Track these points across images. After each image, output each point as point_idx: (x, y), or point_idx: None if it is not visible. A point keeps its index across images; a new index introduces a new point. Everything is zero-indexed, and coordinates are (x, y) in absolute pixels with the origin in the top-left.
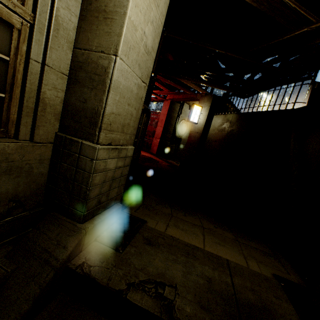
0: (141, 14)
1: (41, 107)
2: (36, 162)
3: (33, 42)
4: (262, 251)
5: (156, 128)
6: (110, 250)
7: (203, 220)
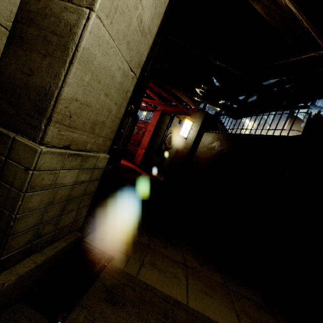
0: None
1: None
2: None
3: None
4: (255, 303)
5: (142, 137)
6: (42, 320)
7: (187, 255)
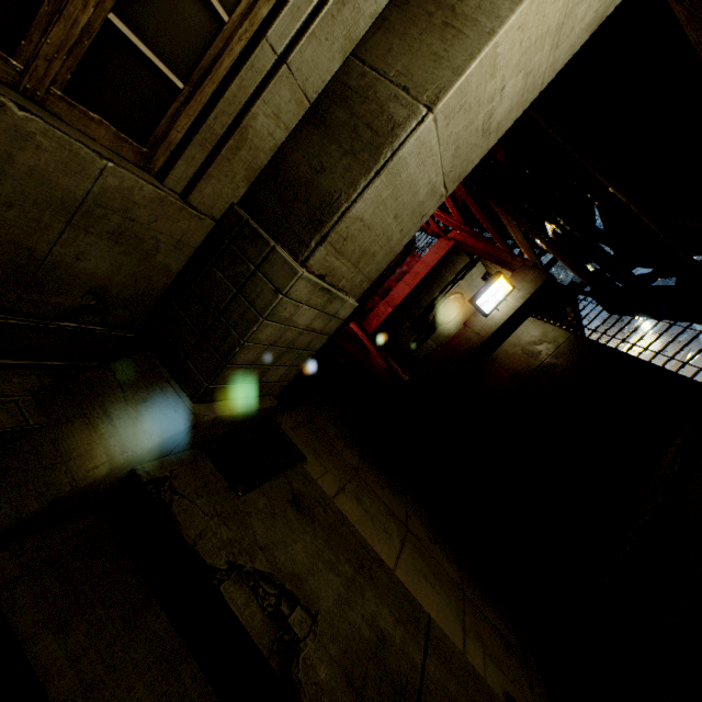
0: (519, 49)
1: (234, 142)
2: (170, 243)
3: (286, 7)
4: (502, 637)
5: (397, 283)
6: (222, 480)
7: (413, 515)
